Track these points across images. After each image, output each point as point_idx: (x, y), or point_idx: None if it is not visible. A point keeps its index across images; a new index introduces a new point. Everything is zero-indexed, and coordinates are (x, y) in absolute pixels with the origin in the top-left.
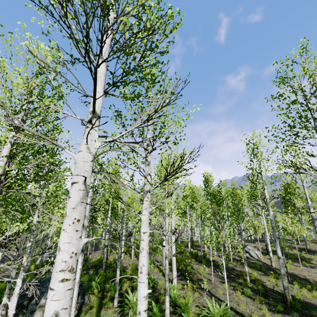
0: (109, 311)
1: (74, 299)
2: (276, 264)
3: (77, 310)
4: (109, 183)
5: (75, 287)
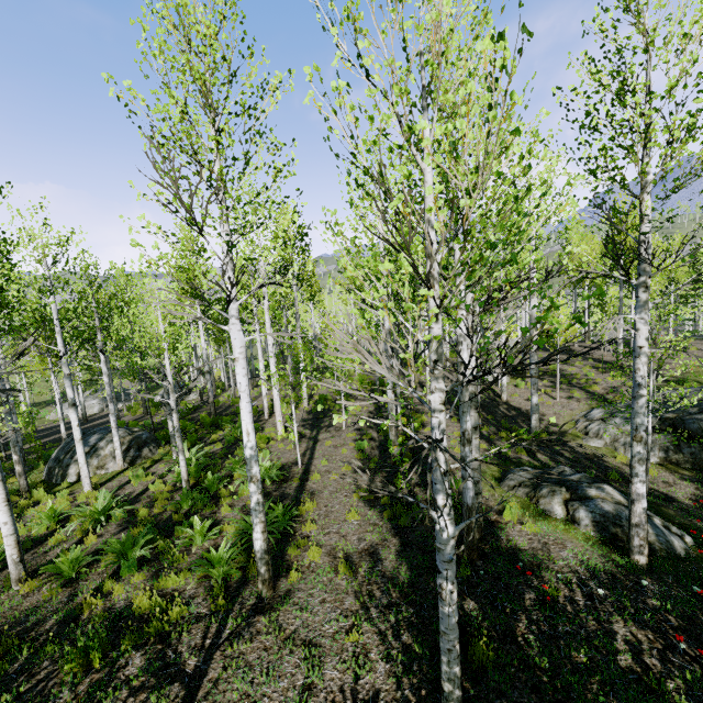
0: (160, 465)
1: (82, 457)
2: (515, 396)
3: (128, 464)
4: (179, 278)
5: (78, 445)
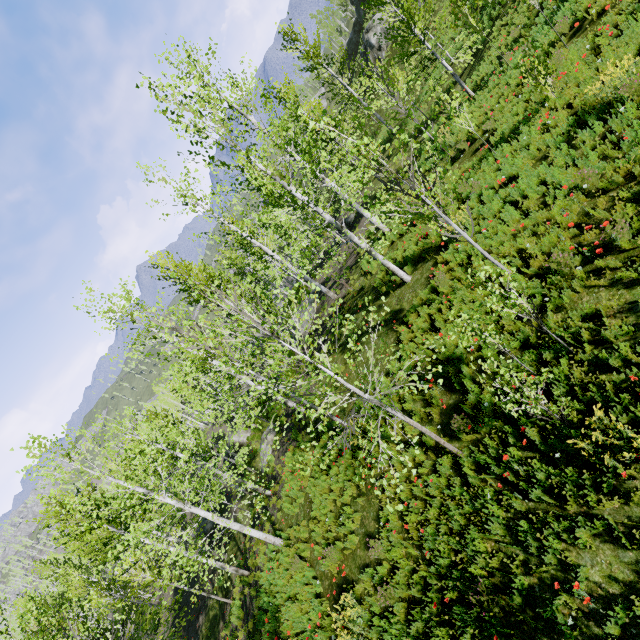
0: None
1: None
2: None
3: None
4: None
5: None
